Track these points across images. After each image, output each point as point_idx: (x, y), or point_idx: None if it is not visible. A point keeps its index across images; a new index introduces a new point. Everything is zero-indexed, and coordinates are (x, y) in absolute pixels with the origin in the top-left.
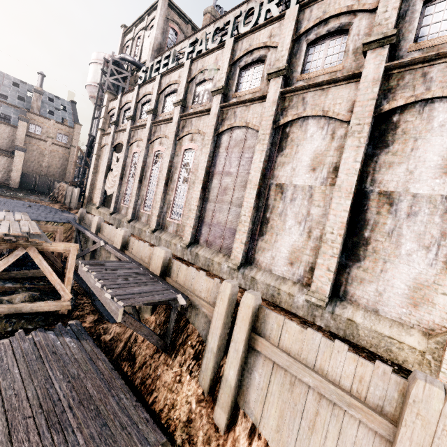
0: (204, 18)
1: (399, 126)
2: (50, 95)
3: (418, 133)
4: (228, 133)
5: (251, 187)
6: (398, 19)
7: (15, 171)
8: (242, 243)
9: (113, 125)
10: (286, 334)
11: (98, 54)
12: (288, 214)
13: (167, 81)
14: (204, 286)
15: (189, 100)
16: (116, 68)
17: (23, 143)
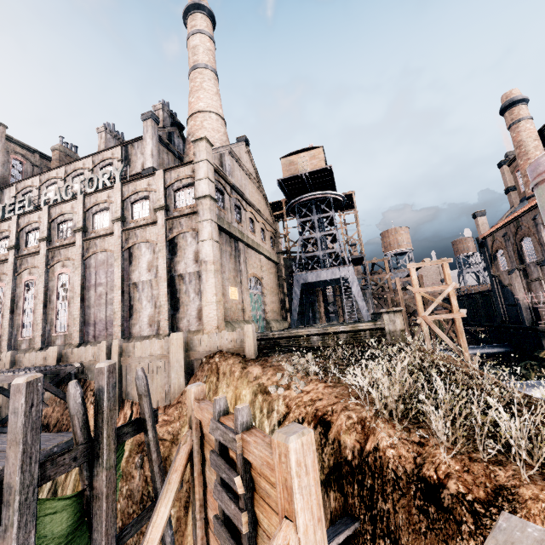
0: (54, 154)
1: (178, 244)
2: None
3: (184, 247)
4: (93, 257)
5: (117, 289)
6: (167, 198)
7: None
8: (119, 326)
9: None
10: (136, 348)
11: None
12: (143, 298)
13: (27, 221)
14: (92, 352)
15: (54, 236)
16: None
17: None
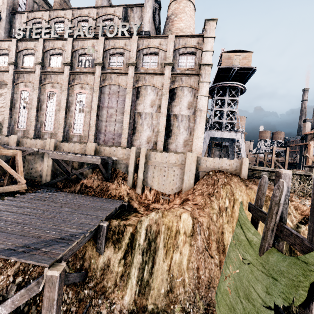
0: None
1: (176, 94)
2: None
3: (181, 96)
4: (108, 87)
5: (126, 114)
6: (173, 58)
7: None
8: (126, 138)
9: None
10: (157, 156)
11: None
12: (144, 124)
13: (51, 45)
14: (121, 152)
15: (75, 63)
16: None
17: None
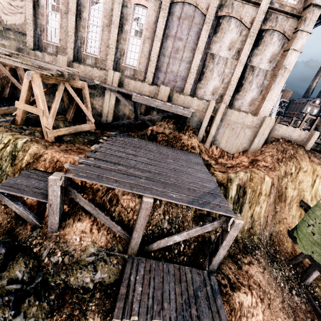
0: None
1: (263, 38)
2: None
3: (267, 43)
4: (180, 5)
5: (198, 52)
6: None
7: None
8: (191, 84)
9: None
10: (233, 115)
11: None
12: (215, 71)
13: None
14: (197, 104)
15: None
16: None
17: None
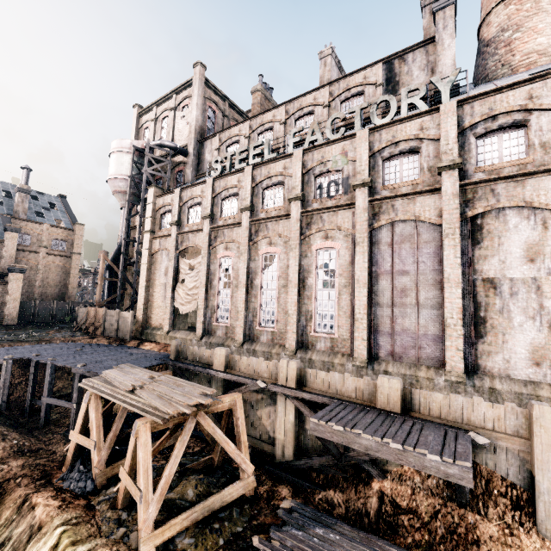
0: (254, 96)
1: None
2: (32, 191)
3: None
4: (387, 228)
5: (451, 286)
6: None
7: (12, 301)
8: (459, 350)
9: (174, 225)
10: None
11: (122, 141)
12: (513, 309)
13: (265, 173)
14: (489, 413)
15: (309, 194)
16: (154, 157)
17: (13, 261)
